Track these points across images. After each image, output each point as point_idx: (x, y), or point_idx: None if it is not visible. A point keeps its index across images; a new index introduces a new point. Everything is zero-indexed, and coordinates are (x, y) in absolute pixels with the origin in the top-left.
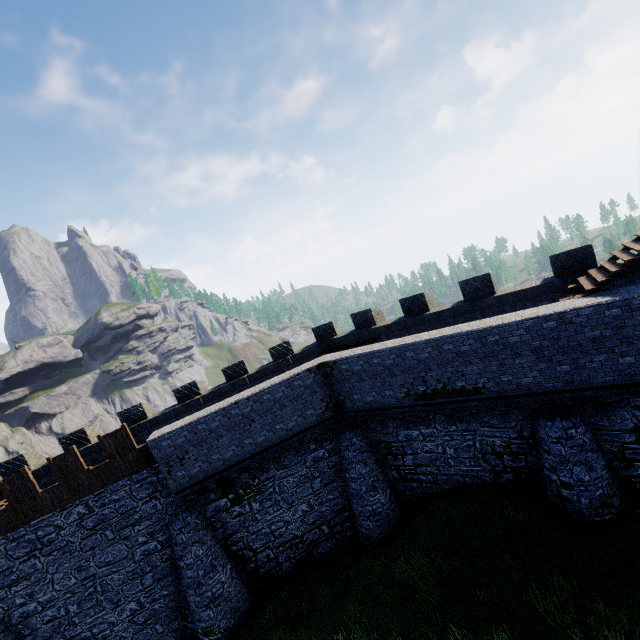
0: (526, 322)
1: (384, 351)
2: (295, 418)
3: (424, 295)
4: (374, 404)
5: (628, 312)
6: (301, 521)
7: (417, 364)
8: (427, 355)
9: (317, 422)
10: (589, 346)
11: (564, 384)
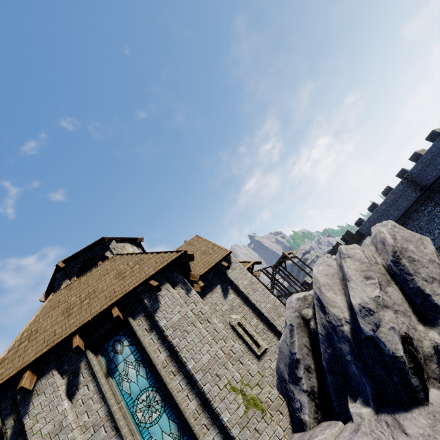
0: None
1: (423, 157)
2: (406, 201)
3: (434, 130)
4: (436, 176)
5: None
6: (439, 237)
7: (438, 151)
8: (439, 146)
9: (417, 197)
10: None
11: None
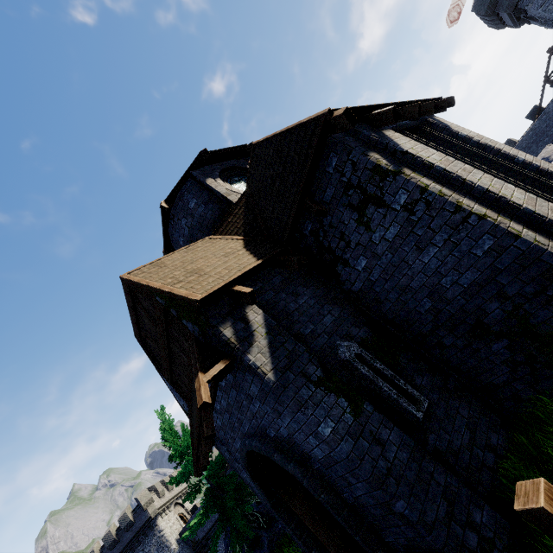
0: (523, 138)
1: None
2: None
3: None
4: None
5: (547, 114)
6: None
7: None
8: None
9: None
10: (547, 129)
11: (551, 143)
